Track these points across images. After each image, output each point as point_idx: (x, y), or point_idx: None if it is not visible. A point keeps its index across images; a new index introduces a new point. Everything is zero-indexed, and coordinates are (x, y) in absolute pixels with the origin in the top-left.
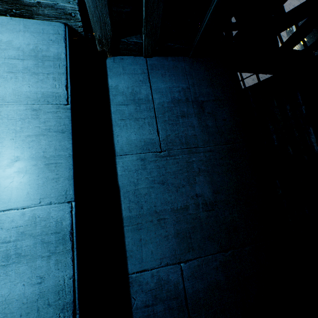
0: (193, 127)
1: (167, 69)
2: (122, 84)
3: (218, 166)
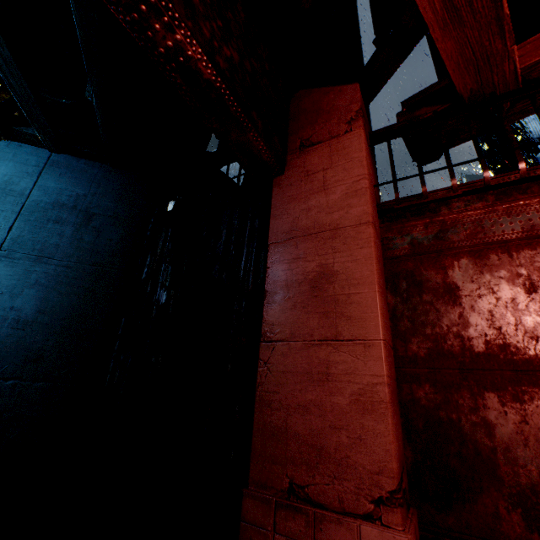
0: (62, 236)
1: (72, 170)
2: (1, 170)
3: (66, 285)
